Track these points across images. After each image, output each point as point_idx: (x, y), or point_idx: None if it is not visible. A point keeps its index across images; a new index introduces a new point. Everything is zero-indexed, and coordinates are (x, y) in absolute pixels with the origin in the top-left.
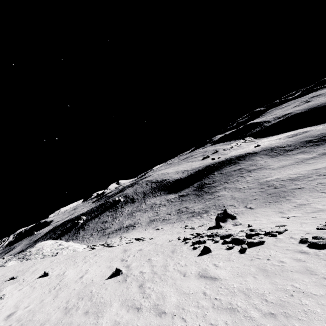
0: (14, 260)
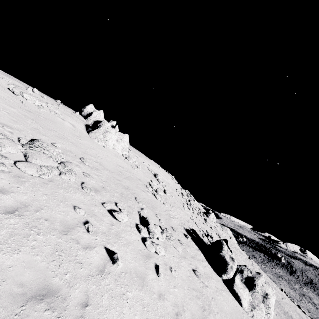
0: (219, 224)
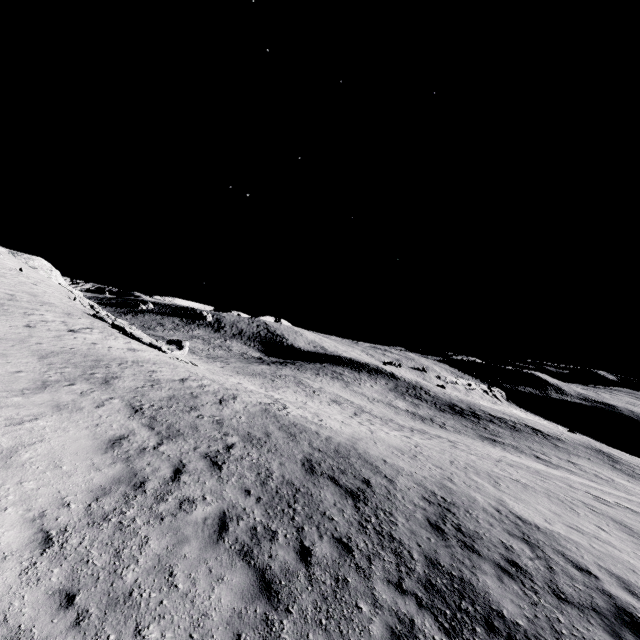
0: (7, 250)
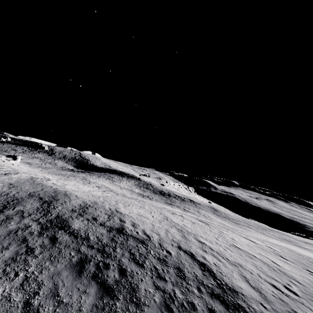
0: None
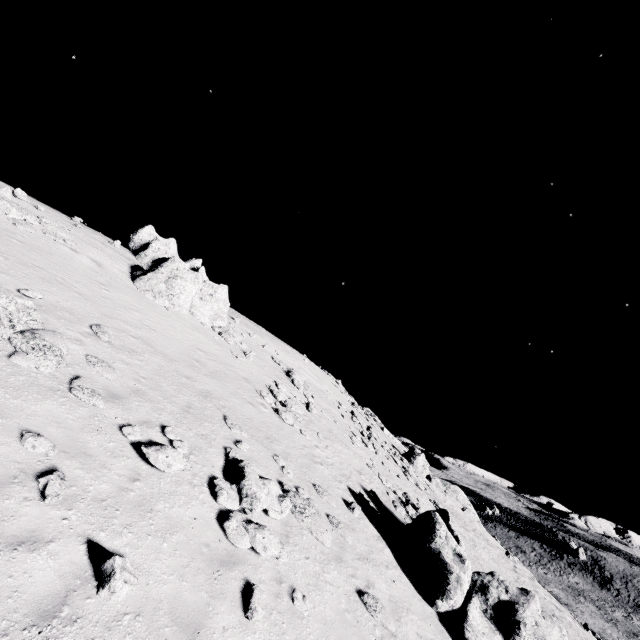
0: (439, 480)
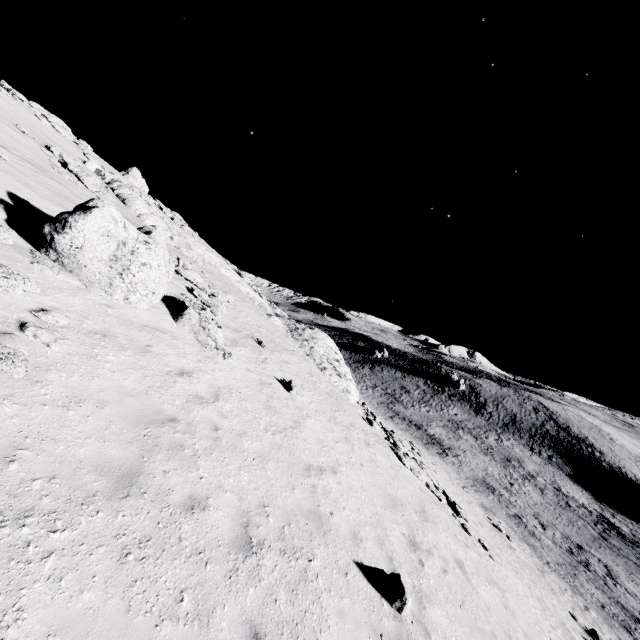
0: (284, 321)
